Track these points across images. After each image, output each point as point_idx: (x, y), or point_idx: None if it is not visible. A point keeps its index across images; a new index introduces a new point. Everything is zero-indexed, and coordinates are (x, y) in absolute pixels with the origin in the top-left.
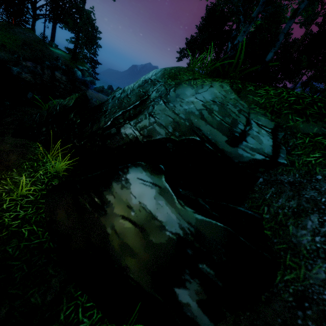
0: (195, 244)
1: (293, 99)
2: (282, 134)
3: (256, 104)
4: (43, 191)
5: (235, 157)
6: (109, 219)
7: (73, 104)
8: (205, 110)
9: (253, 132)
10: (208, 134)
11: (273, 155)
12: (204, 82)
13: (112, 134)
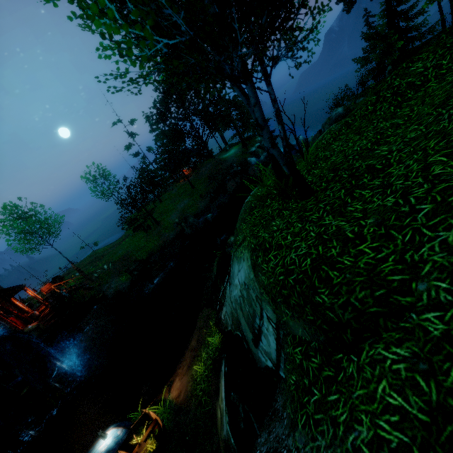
0: (228, 450)
1: (281, 279)
2: (282, 333)
3: (263, 287)
4: (211, 366)
5: (258, 360)
6: (217, 405)
7: (216, 272)
8: (241, 297)
9: (264, 328)
10: (244, 330)
11: (276, 363)
12: (241, 254)
13: (220, 318)
